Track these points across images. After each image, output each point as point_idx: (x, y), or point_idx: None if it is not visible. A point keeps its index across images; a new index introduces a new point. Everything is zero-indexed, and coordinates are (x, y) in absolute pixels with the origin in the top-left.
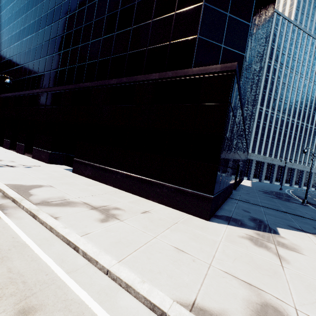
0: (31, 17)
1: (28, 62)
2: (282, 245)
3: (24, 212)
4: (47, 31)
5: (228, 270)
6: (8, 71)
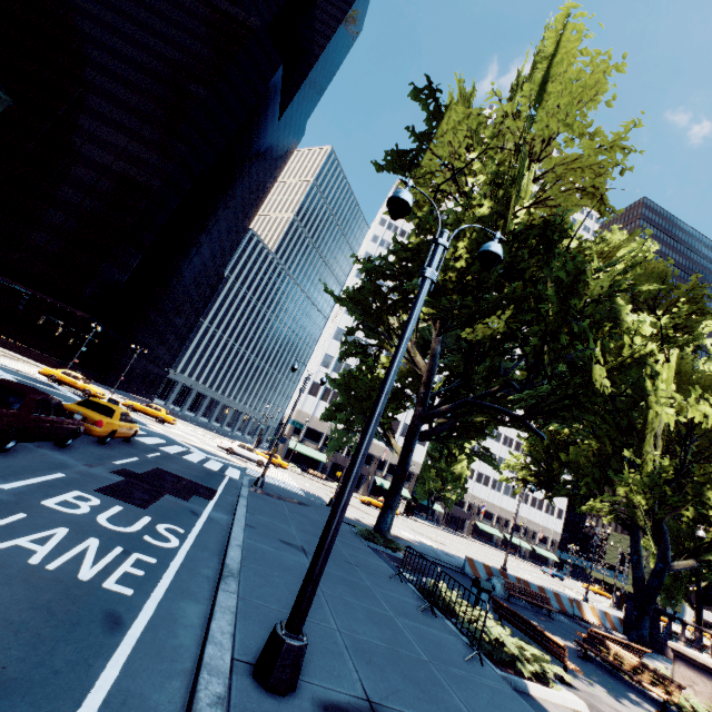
0: None
1: None
2: None
3: None
4: None
5: None
6: None
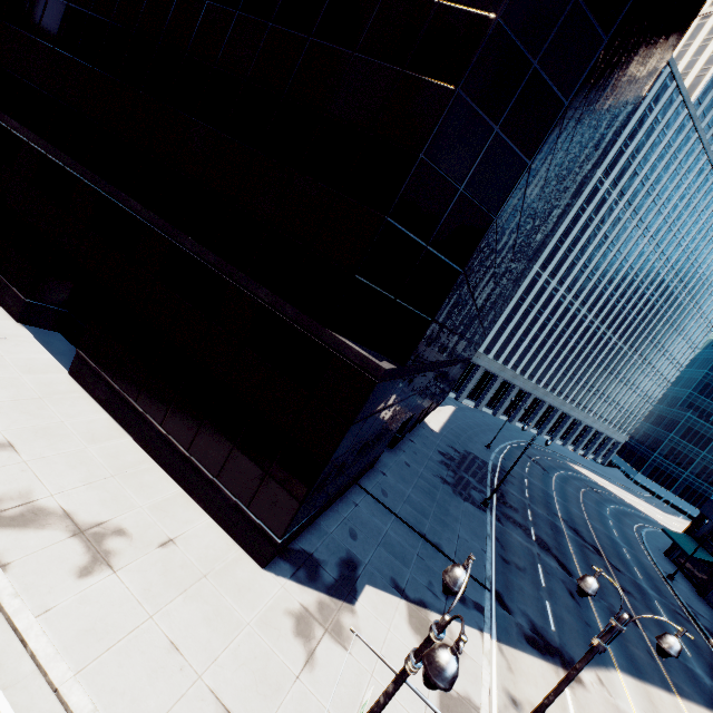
0: None
1: None
2: (335, 632)
3: None
4: None
5: (218, 686)
6: None
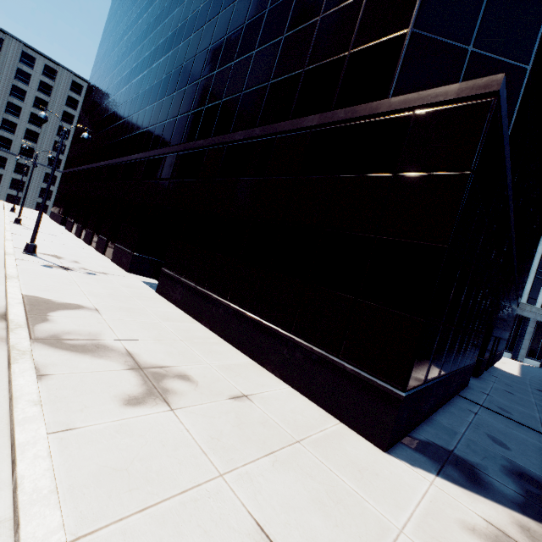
0: (147, 47)
1: (133, 115)
2: None
3: (4, 352)
4: (162, 64)
5: None
6: (109, 129)
